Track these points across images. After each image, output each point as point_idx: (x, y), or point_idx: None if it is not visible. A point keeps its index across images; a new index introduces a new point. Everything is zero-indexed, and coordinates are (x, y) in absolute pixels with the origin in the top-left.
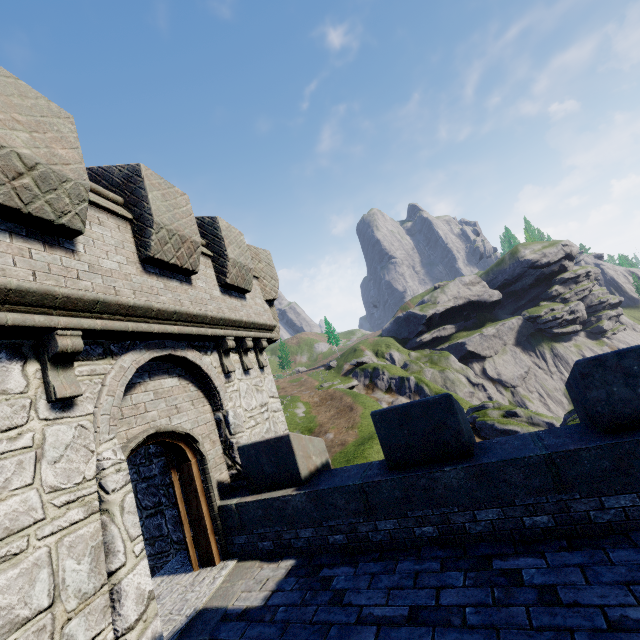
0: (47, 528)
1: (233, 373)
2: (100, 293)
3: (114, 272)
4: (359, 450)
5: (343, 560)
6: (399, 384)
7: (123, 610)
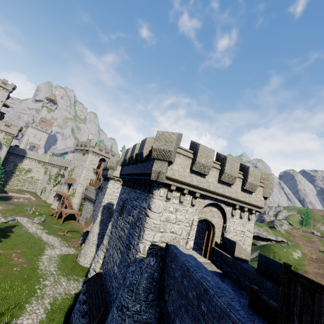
0: (183, 223)
1: (235, 216)
2: (206, 187)
3: (211, 182)
4: None
5: (232, 281)
6: None
7: (187, 245)
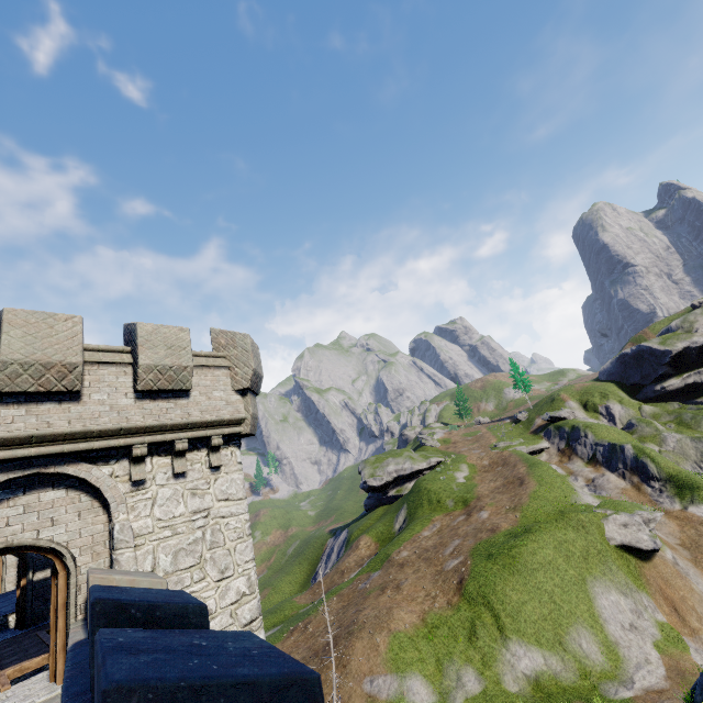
0: None
1: (151, 479)
2: None
3: None
4: (507, 544)
5: None
6: (608, 454)
7: None
